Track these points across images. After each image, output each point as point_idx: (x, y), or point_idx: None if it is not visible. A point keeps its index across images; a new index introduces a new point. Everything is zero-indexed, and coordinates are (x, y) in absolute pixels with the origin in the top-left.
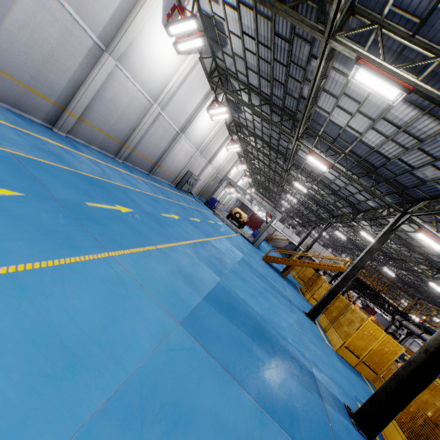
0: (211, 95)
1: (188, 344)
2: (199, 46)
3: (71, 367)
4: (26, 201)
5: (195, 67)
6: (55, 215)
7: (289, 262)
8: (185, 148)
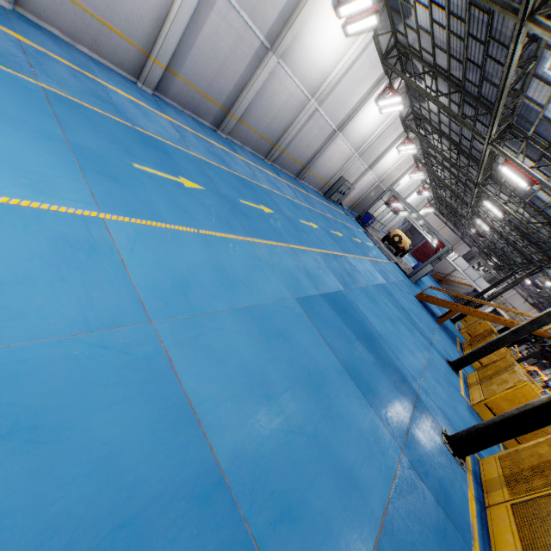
0: (383, 81)
1: (297, 311)
2: (373, 25)
3: (230, 286)
4: (206, 193)
5: (366, 49)
6: (221, 206)
7: (450, 305)
8: (342, 149)
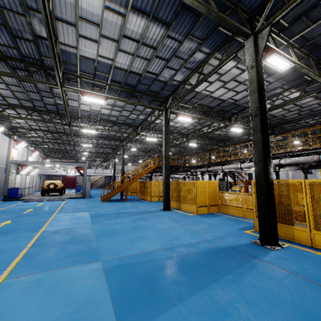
0: None
1: None
2: None
3: None
4: None
5: None
6: None
7: (121, 188)
8: None
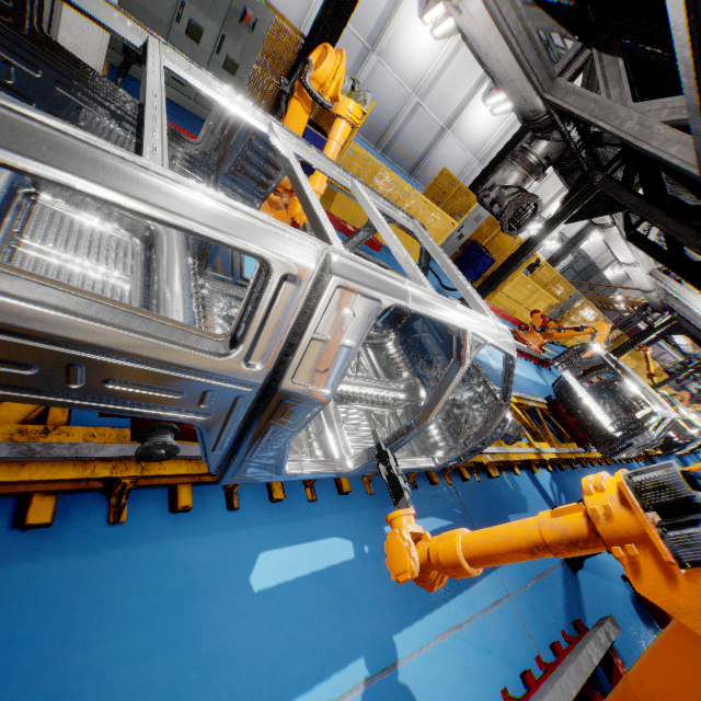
0: (485, 80)
1: None
2: (452, 27)
3: None
4: None
5: (459, 51)
6: None
7: None
8: (456, 151)
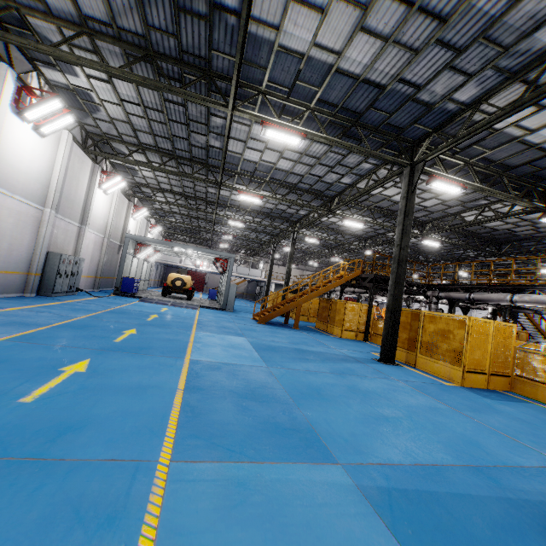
0: (5, 72)
1: None
2: None
3: None
4: None
5: None
6: None
7: (291, 305)
8: (11, 208)
